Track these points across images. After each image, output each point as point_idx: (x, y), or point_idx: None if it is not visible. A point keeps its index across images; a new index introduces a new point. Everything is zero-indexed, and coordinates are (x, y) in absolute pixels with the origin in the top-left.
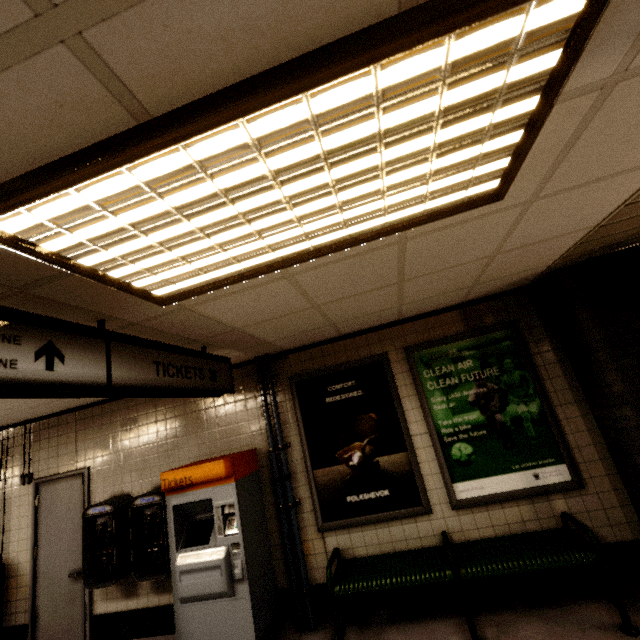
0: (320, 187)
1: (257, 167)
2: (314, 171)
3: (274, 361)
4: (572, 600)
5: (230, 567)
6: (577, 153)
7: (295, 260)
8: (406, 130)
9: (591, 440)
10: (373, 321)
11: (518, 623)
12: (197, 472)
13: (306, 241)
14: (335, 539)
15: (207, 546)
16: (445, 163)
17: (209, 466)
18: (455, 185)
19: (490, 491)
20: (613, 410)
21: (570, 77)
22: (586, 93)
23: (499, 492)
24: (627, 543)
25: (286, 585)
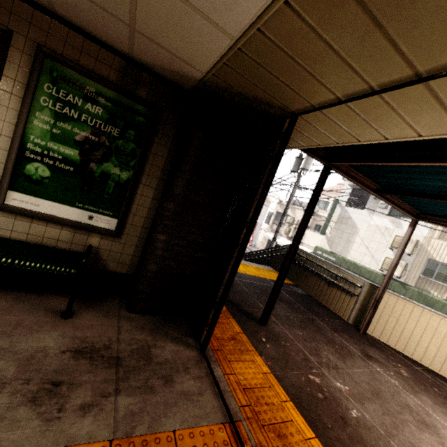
0: None
1: None
2: None
3: None
4: (56, 293)
5: None
6: None
7: None
8: None
9: (146, 215)
10: None
11: None
12: None
13: None
14: None
15: None
16: None
17: None
18: None
19: (44, 211)
20: (165, 202)
21: None
22: None
23: (52, 215)
24: (120, 274)
25: None
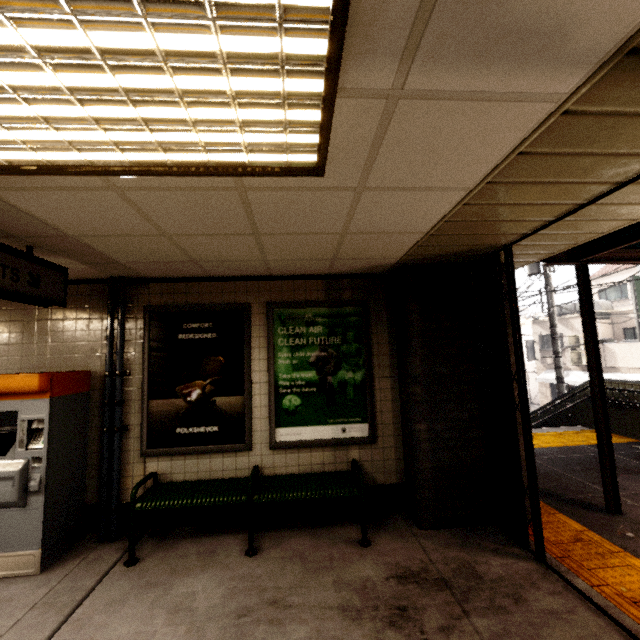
0: (109, 90)
1: (7, 32)
2: (93, 67)
3: (132, 286)
4: (339, 523)
5: (26, 480)
6: (386, 155)
7: (109, 170)
8: (191, 61)
9: (392, 408)
10: (242, 270)
11: (292, 538)
12: (3, 382)
13: (118, 152)
14: (156, 464)
15: (3, 458)
16: (251, 116)
17: (20, 378)
18: (272, 145)
19: (305, 438)
20: (409, 387)
21: (354, 75)
22: (374, 97)
23: (312, 439)
24: (391, 486)
25: (96, 502)
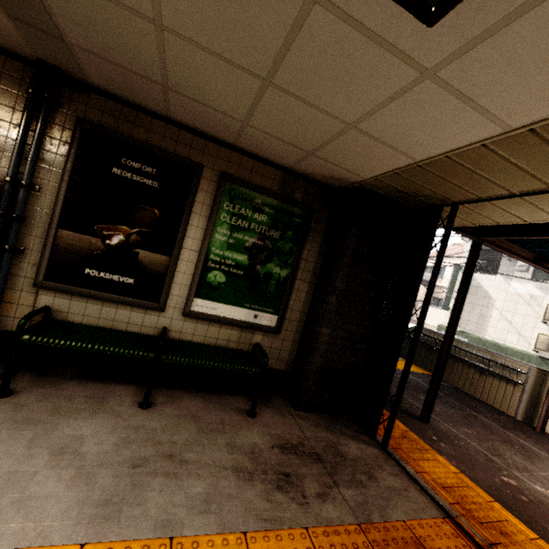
0: None
1: None
2: None
3: (66, 85)
4: (228, 393)
5: None
6: (505, 39)
7: None
8: None
9: (301, 309)
10: (210, 124)
11: (185, 398)
12: None
13: None
14: (51, 299)
15: None
16: None
17: None
18: None
19: (219, 314)
20: (327, 296)
21: None
22: None
23: (225, 317)
24: (279, 371)
25: None
